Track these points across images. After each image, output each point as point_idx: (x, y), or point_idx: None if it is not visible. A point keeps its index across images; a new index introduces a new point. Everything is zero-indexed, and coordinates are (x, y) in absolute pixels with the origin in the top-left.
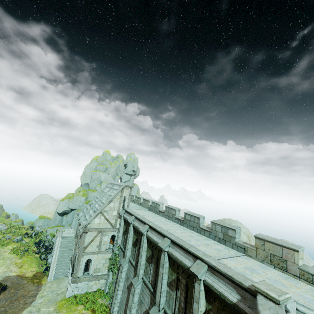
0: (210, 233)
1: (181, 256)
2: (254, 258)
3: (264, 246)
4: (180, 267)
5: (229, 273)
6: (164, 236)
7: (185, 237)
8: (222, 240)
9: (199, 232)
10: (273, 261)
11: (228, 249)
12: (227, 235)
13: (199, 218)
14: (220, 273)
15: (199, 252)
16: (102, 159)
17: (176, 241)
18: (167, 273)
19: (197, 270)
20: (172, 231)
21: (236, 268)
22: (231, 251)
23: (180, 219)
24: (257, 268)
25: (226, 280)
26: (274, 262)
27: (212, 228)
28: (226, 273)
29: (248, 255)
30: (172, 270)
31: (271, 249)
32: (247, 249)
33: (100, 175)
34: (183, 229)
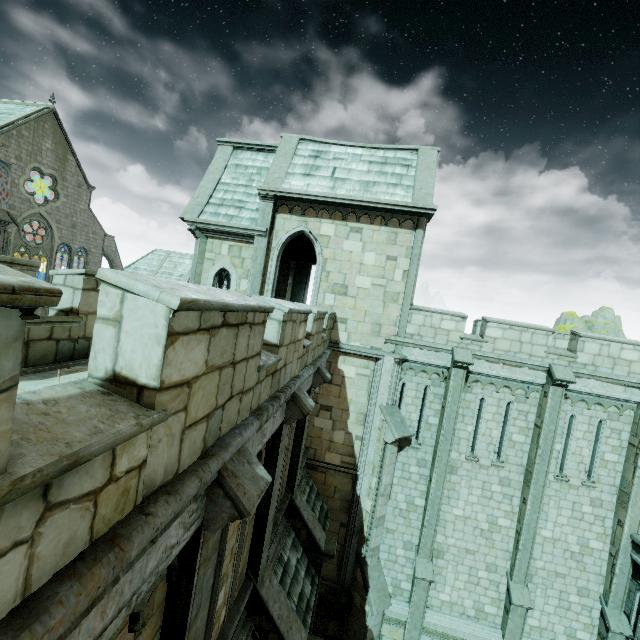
0: None
1: None
2: None
3: None
4: None
5: None
6: None
7: None
8: None
9: None
10: None
11: None
12: None
13: None
14: None
15: None
16: None
17: None
18: None
19: None
20: None
21: None
22: None
23: None
24: None
25: None
26: None
27: None
28: None
29: None
30: None
31: None
32: None
33: None
34: None
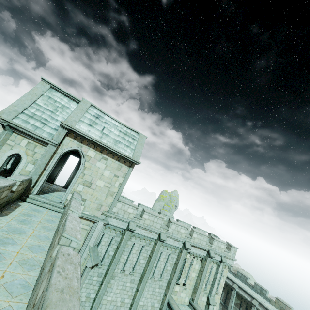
0: (253, 287)
1: (244, 295)
2: (273, 305)
3: (278, 302)
4: (243, 299)
5: (268, 307)
6: (234, 282)
7: (243, 286)
8: (259, 293)
9: (246, 284)
10: (281, 309)
11: (262, 298)
12: (262, 292)
13: (247, 277)
14: (264, 306)
15: (254, 296)
16: (167, 200)
17: (242, 288)
18: (234, 299)
19: (255, 303)
20: (235, 280)
21: (268, 307)
22: (264, 299)
23: (234, 272)
24: (275, 309)
25: (266, 309)
26: (281, 309)
27: (254, 285)
28: (266, 307)
29: (271, 304)
30: (238, 299)
31: (281, 304)
32: (271, 301)
33: (167, 213)
34: (237, 280)
